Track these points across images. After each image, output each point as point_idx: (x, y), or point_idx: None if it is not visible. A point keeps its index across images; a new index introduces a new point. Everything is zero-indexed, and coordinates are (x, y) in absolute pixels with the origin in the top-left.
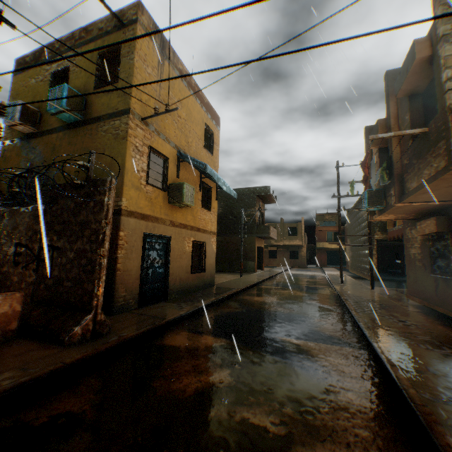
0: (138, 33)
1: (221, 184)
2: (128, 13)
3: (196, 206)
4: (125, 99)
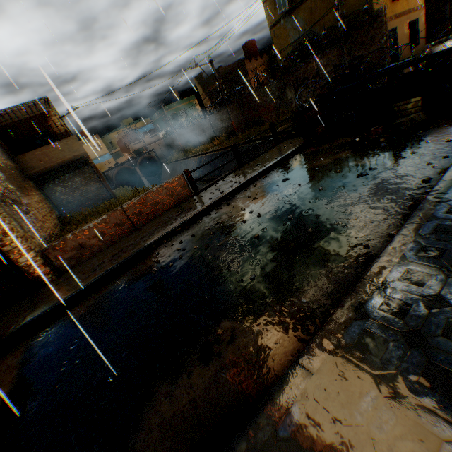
0: None
1: None
2: None
3: None
4: None
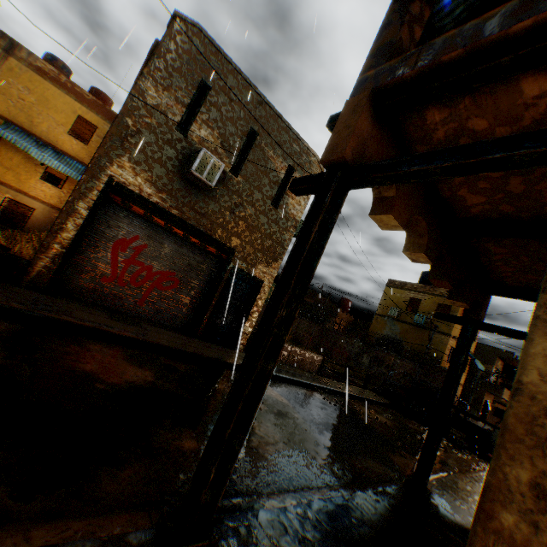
0: None
1: (477, 365)
2: None
3: None
4: (448, 329)
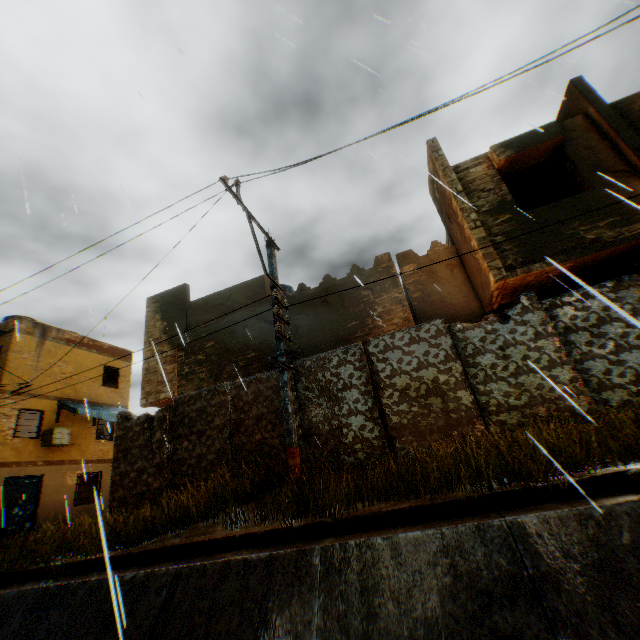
0: (17, 336)
1: (106, 418)
2: (12, 324)
3: (89, 440)
4: (0, 383)
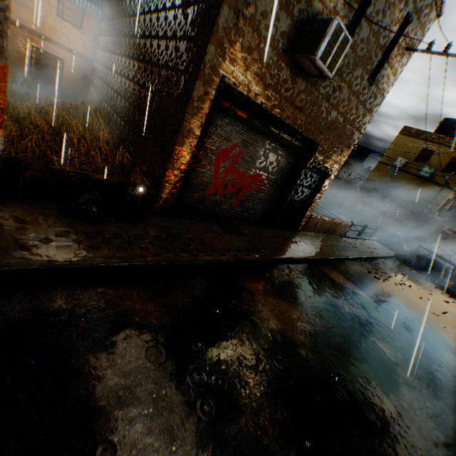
0: None
1: None
2: None
3: None
4: (452, 184)
